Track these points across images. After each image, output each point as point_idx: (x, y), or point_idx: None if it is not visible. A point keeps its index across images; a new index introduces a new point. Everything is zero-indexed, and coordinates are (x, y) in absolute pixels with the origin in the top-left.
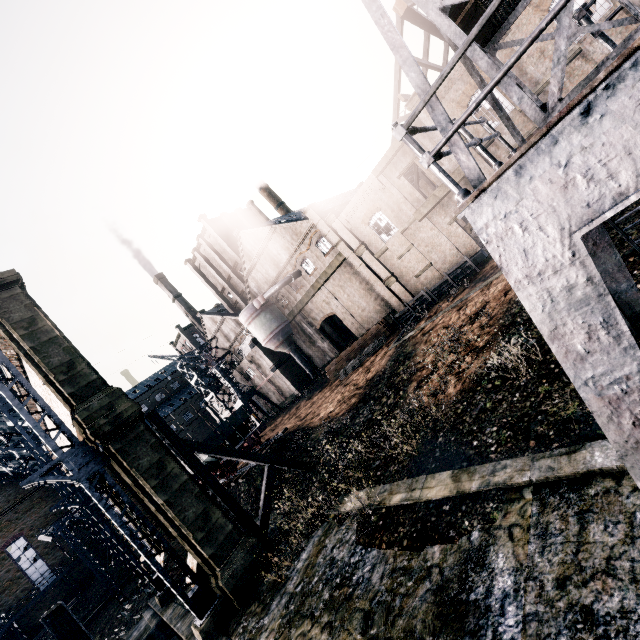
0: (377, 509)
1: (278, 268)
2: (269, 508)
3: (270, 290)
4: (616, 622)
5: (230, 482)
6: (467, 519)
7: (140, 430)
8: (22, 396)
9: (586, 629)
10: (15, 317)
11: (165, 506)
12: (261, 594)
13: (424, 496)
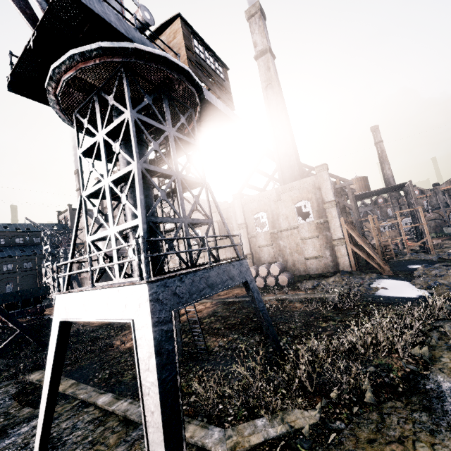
0: (37, 384)
1: None
2: None
3: None
4: (28, 449)
5: (1, 328)
6: None
7: None
8: None
9: (19, 449)
10: None
11: None
12: None
13: None
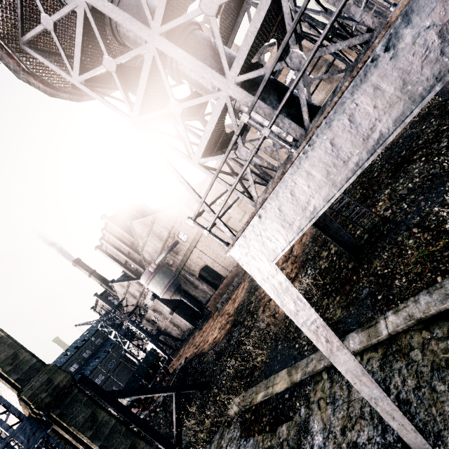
0: (250, 407)
1: (162, 241)
2: (180, 427)
3: (159, 258)
4: (367, 447)
5: (151, 413)
6: (298, 401)
7: (74, 393)
8: None
9: None
10: None
11: None
12: None
13: (274, 391)
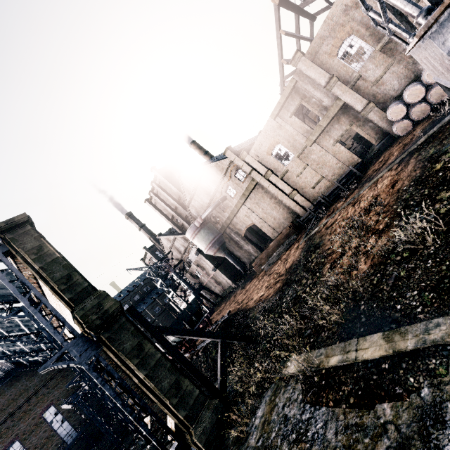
0: (317, 370)
1: (209, 196)
2: (225, 374)
3: (205, 212)
4: None
5: (192, 355)
6: (411, 376)
7: (122, 321)
8: (36, 303)
9: None
10: (28, 246)
11: (146, 379)
12: (228, 447)
13: (360, 357)
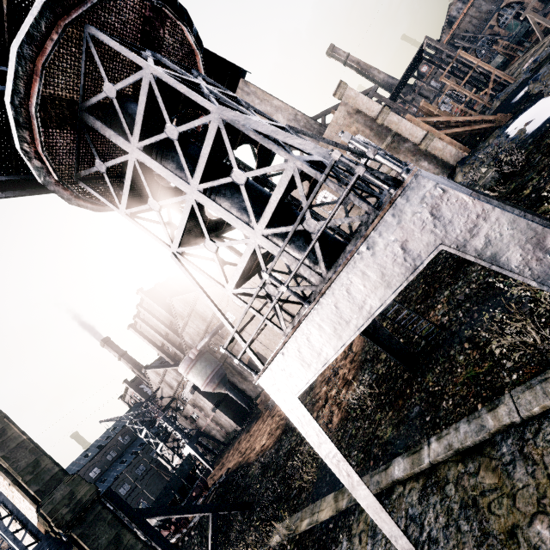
0: (293, 537)
1: (206, 322)
2: None
3: (201, 342)
4: None
5: (184, 536)
6: (341, 532)
7: (98, 510)
8: None
9: None
10: None
11: None
12: None
13: (319, 518)
